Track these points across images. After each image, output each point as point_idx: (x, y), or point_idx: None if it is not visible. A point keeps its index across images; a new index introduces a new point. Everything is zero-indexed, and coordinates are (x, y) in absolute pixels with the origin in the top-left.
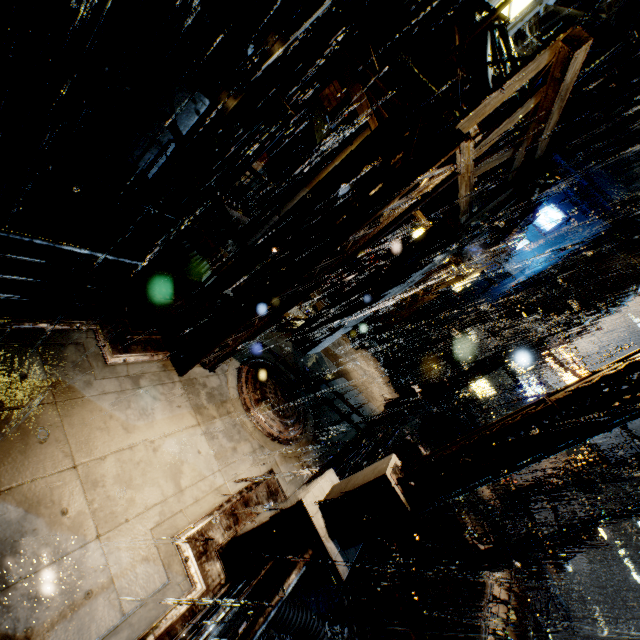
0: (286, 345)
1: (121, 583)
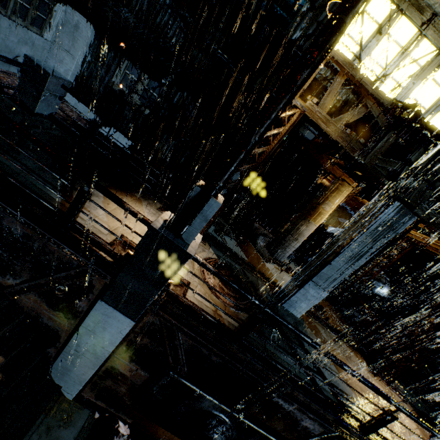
0: (265, 288)
1: (97, 219)
